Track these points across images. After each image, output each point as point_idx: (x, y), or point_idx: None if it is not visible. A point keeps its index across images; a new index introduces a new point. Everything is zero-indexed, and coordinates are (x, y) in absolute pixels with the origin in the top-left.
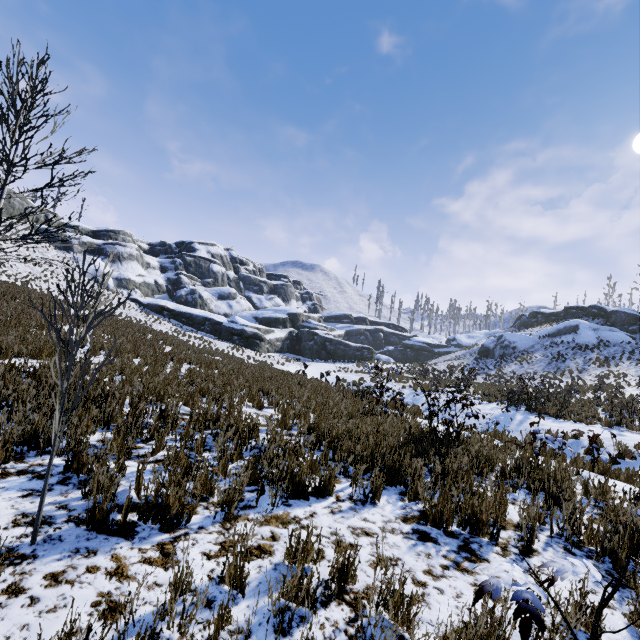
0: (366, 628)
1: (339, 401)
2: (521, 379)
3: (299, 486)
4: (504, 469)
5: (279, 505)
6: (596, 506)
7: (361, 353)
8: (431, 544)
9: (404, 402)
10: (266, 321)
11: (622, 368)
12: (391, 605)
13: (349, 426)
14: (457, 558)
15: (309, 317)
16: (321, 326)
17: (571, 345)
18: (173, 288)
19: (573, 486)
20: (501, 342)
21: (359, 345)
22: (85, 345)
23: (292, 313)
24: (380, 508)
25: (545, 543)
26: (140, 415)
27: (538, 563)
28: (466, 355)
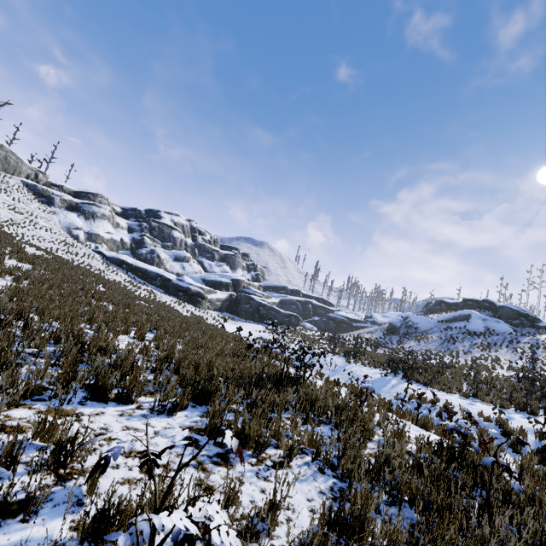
0: (54, 493)
1: (224, 345)
2: (408, 352)
3: (101, 390)
4: (321, 408)
5: (74, 403)
6: (387, 446)
7: (289, 319)
8: (192, 448)
9: (272, 350)
10: (212, 283)
11: (500, 354)
12: (52, 465)
13: (204, 360)
14: (205, 460)
15: (250, 284)
16: (259, 293)
17: (462, 330)
18: (136, 247)
19: (373, 427)
20: (406, 322)
21: (288, 312)
22: (13, 274)
23: (235, 279)
24: (173, 419)
25: (305, 462)
26: (9, 326)
27: (281, 474)
28: (377, 330)
